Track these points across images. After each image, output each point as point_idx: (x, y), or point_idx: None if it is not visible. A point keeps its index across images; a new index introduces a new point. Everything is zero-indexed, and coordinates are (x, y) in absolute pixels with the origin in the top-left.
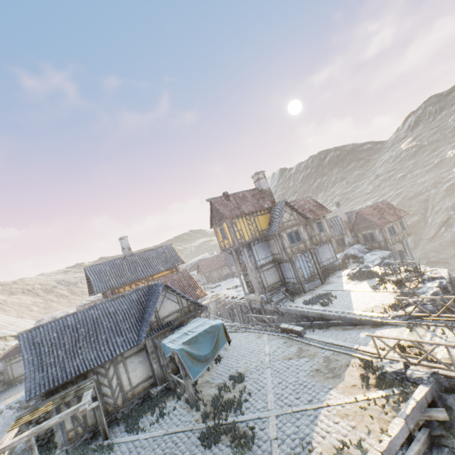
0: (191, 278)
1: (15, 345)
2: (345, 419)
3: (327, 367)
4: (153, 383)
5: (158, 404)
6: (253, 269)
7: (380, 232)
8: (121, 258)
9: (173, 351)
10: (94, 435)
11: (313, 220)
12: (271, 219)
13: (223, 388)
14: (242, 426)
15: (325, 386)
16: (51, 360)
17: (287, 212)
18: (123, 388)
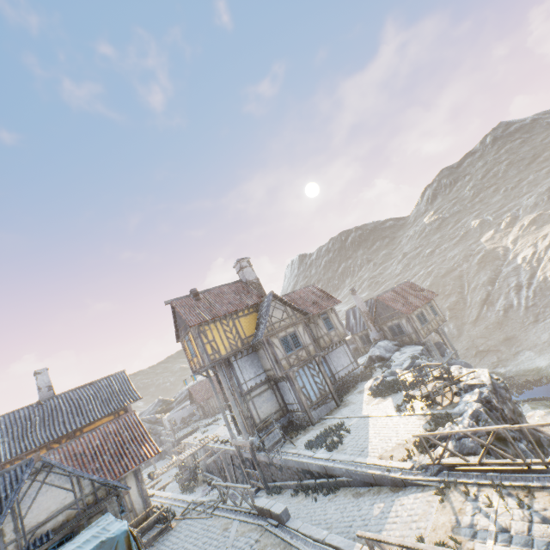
0: (139, 425)
1: None
2: None
3: None
4: None
5: None
6: (237, 396)
7: (408, 322)
8: (31, 405)
9: None
10: None
11: (318, 314)
12: (259, 320)
13: None
14: None
15: None
16: None
17: (278, 309)
18: None
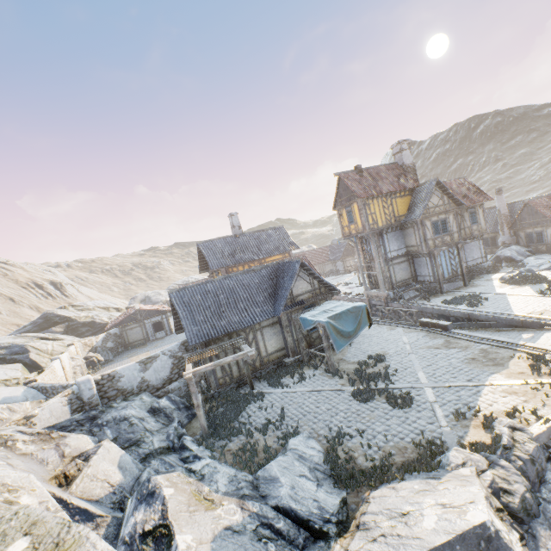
0: (310, 264)
1: (125, 314)
2: (514, 395)
3: (485, 358)
4: (285, 354)
5: (295, 371)
6: (381, 261)
7: None
8: (231, 236)
9: (319, 323)
10: (239, 386)
11: (466, 208)
12: (413, 203)
13: (363, 365)
14: (394, 392)
15: (486, 371)
16: (201, 318)
17: (436, 196)
18: (260, 353)
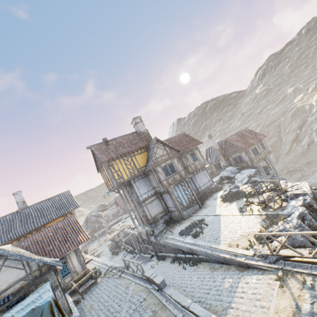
0: (76, 223)
1: None
2: None
3: None
4: None
5: None
6: (136, 204)
7: (246, 154)
8: (13, 213)
9: None
10: None
11: (187, 151)
12: (148, 156)
13: None
14: None
15: None
16: None
17: (160, 148)
18: None
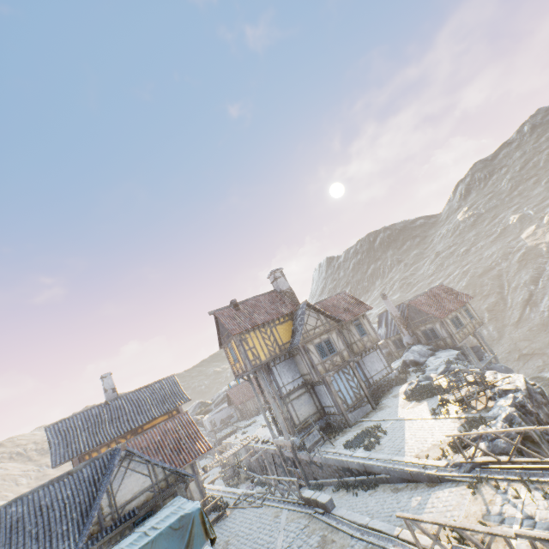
0: (192, 424)
1: None
2: None
3: None
4: None
5: None
6: (277, 399)
7: (442, 326)
8: (100, 405)
9: None
10: None
11: (350, 321)
12: (294, 327)
13: None
14: None
15: None
16: None
17: (312, 317)
18: None
